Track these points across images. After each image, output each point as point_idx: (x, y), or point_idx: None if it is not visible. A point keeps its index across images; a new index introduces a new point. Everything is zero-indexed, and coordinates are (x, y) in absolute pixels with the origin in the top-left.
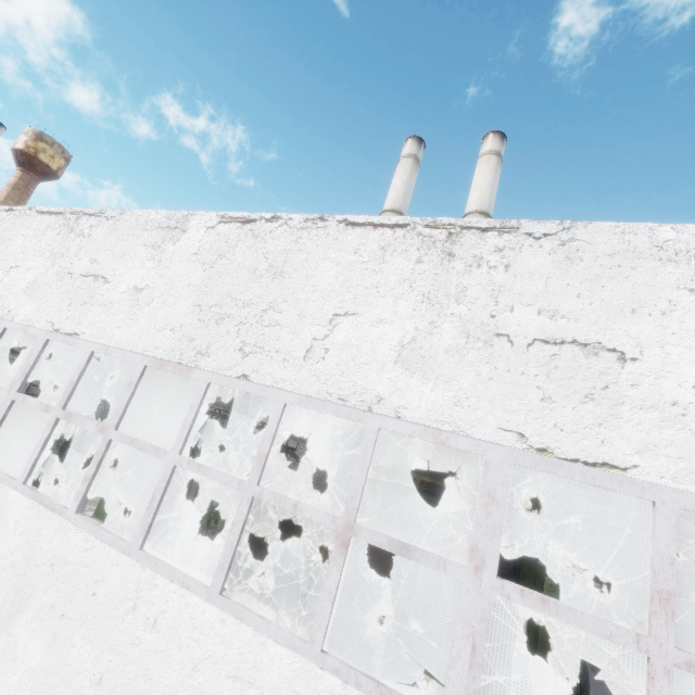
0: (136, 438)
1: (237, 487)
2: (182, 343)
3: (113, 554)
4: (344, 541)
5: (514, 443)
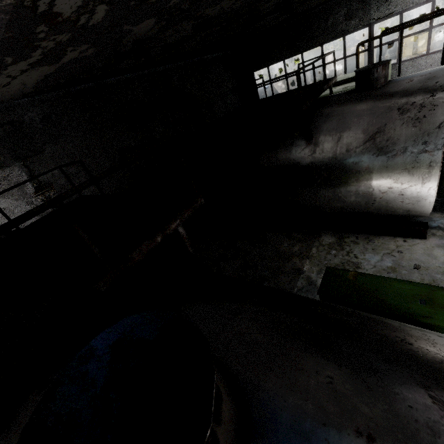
0: None
1: None
2: None
3: None
4: None
5: None
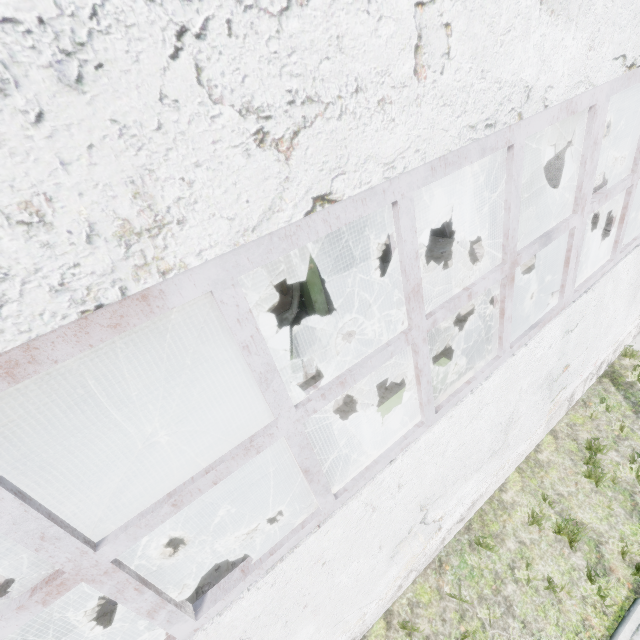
0: (169, 494)
1: (406, 345)
2: (6, 255)
3: (313, 540)
4: (512, 277)
5: (619, 72)
